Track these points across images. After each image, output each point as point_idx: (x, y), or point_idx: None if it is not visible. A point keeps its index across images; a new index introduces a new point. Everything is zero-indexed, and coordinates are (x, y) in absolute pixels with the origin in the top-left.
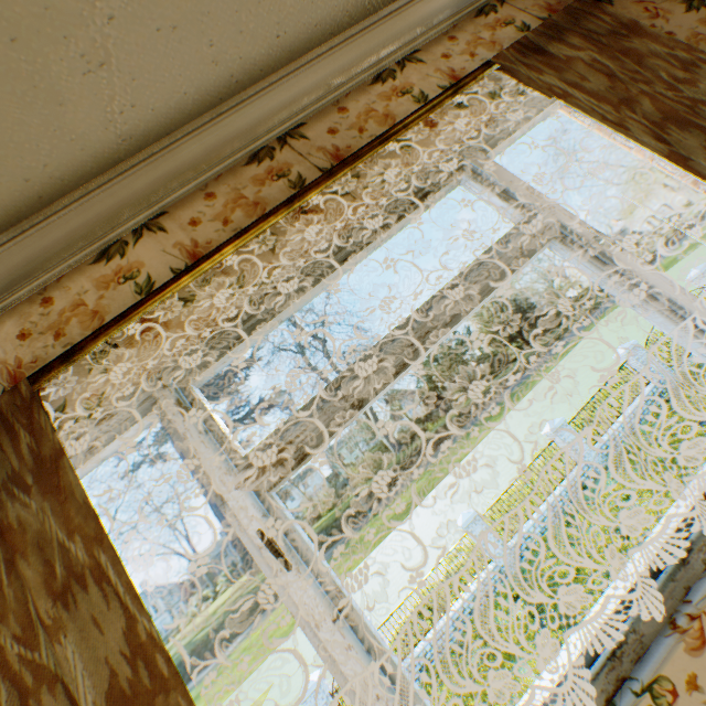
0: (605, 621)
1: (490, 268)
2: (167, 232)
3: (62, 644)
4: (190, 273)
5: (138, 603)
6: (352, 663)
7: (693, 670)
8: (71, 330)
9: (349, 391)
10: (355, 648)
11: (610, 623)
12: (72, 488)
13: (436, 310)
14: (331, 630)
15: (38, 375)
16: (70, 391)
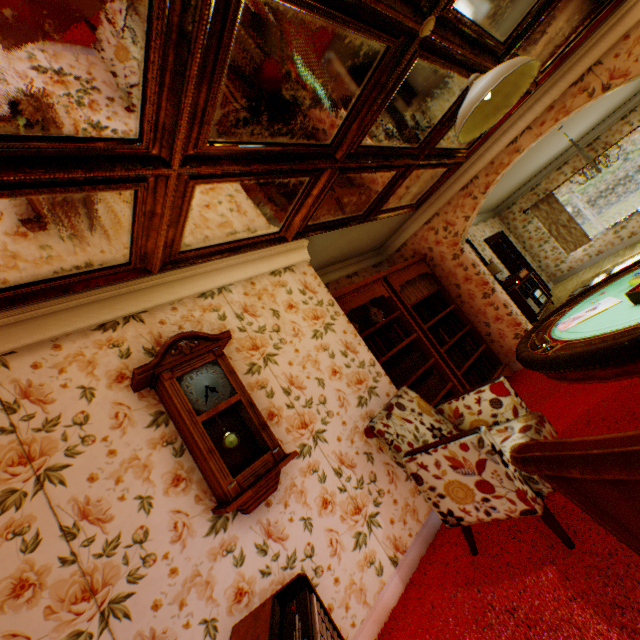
0: (628, 215)
1: (632, 167)
2: (568, 165)
3: (560, 217)
4: (574, 175)
5: (568, 214)
6: (592, 219)
7: (635, 218)
8: (552, 183)
9: (598, 189)
10: (593, 218)
11: (629, 215)
12: (559, 204)
13: (618, 175)
14: (590, 216)
15: (552, 191)
16: (554, 192)
